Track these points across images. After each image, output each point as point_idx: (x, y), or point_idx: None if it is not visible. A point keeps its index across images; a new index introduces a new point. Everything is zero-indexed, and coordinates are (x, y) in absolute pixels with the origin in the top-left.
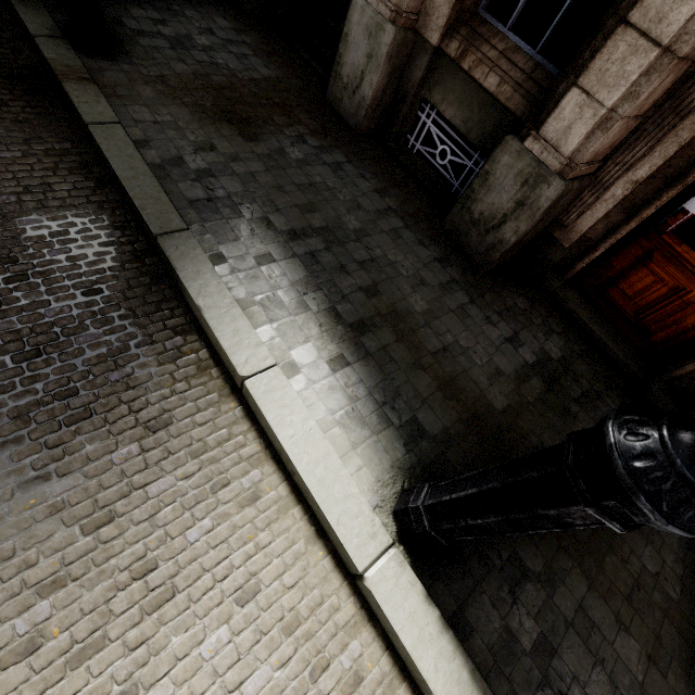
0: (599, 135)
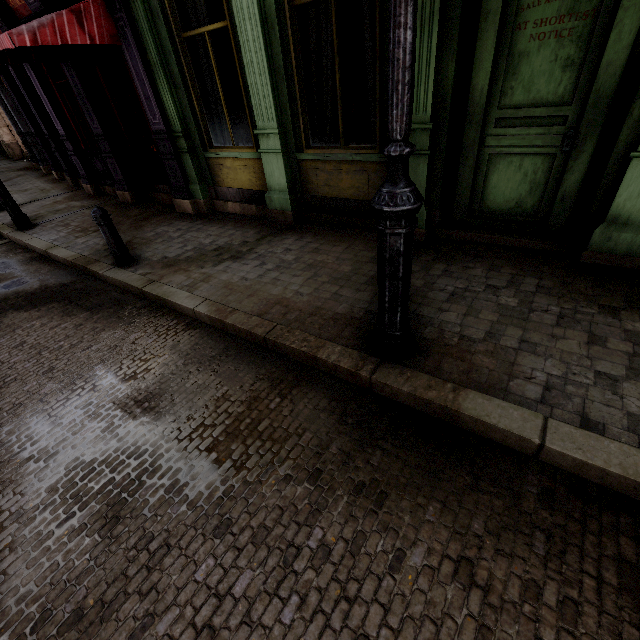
0: (4, 137)
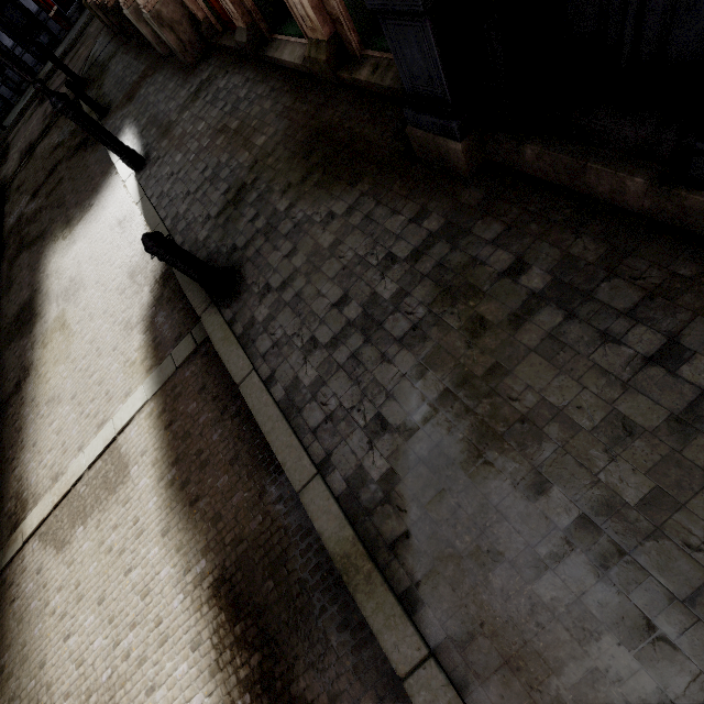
0: None
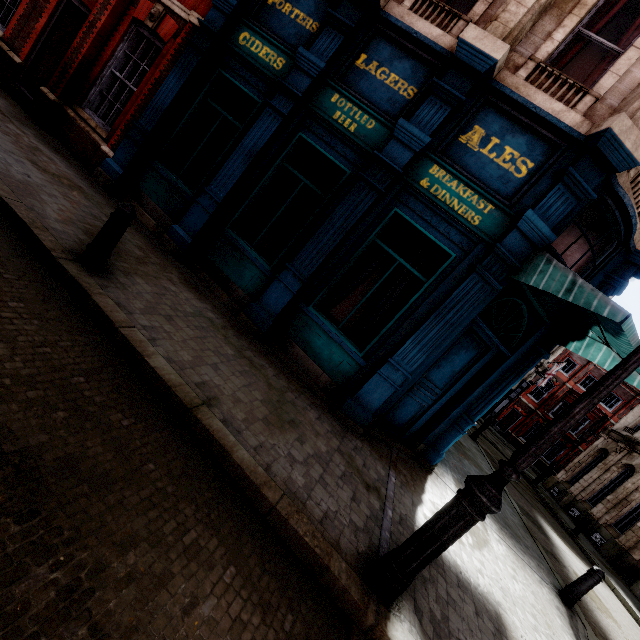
0: None
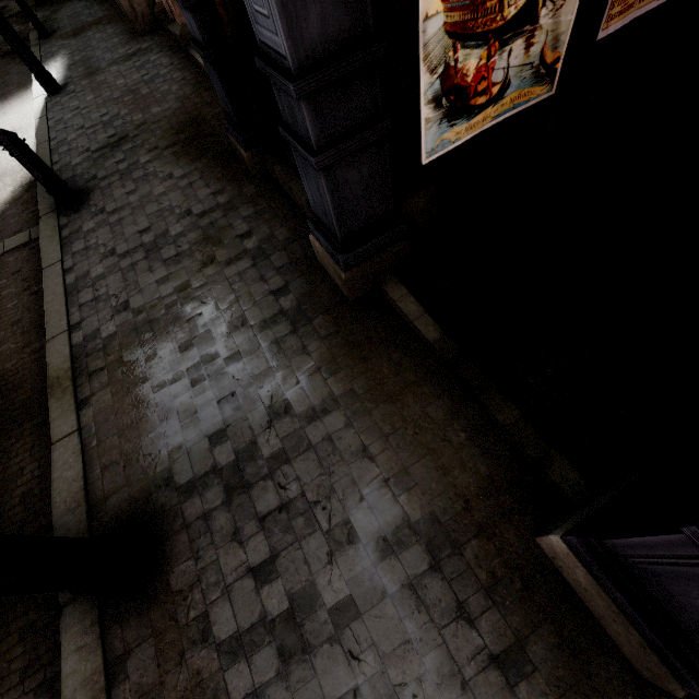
0: None
